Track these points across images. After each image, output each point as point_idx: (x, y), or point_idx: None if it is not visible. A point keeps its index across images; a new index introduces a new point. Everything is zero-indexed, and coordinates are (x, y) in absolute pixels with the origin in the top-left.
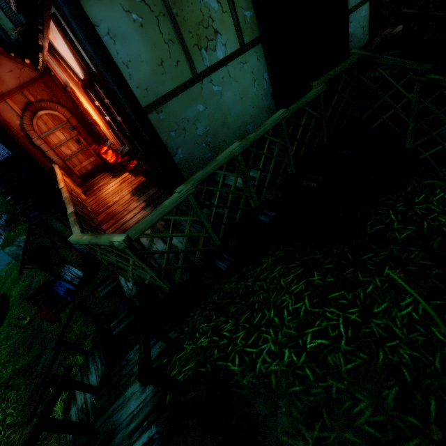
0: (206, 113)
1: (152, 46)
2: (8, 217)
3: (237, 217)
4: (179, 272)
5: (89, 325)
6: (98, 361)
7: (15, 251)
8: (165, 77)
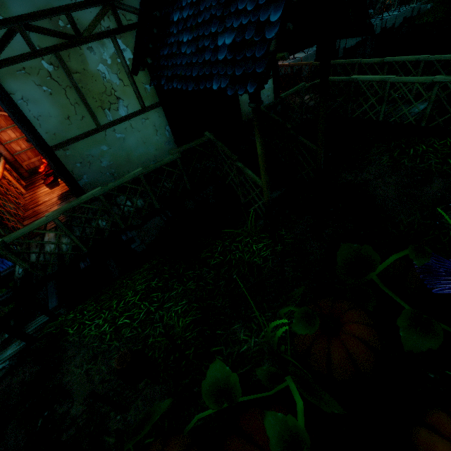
0: (110, 152)
1: (60, 107)
2: None
3: (105, 234)
4: (50, 266)
5: None
6: None
7: None
8: (72, 126)
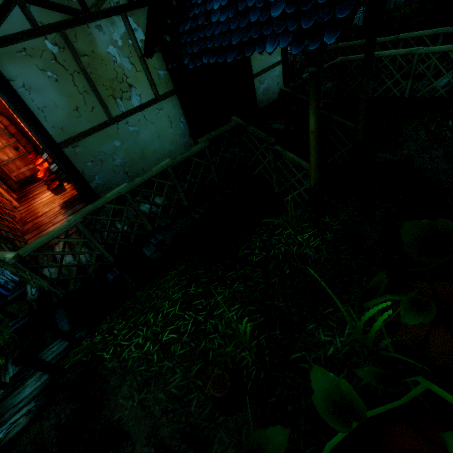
0: (123, 148)
1: (67, 96)
2: None
3: (131, 238)
4: (73, 281)
5: None
6: None
7: None
8: (81, 119)
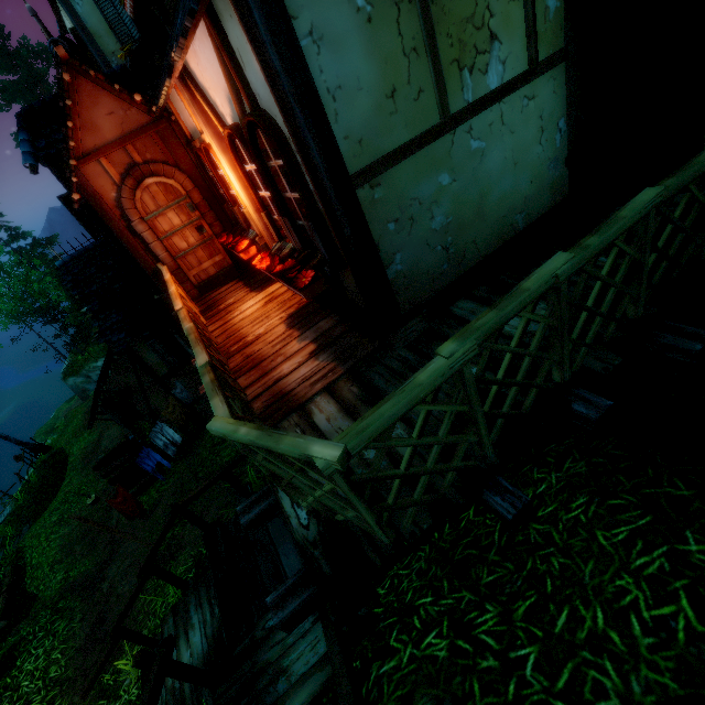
0: (452, 191)
1: (381, 60)
2: (77, 332)
3: (526, 401)
4: (413, 511)
5: (187, 527)
6: (206, 608)
7: (82, 384)
8: (394, 119)
